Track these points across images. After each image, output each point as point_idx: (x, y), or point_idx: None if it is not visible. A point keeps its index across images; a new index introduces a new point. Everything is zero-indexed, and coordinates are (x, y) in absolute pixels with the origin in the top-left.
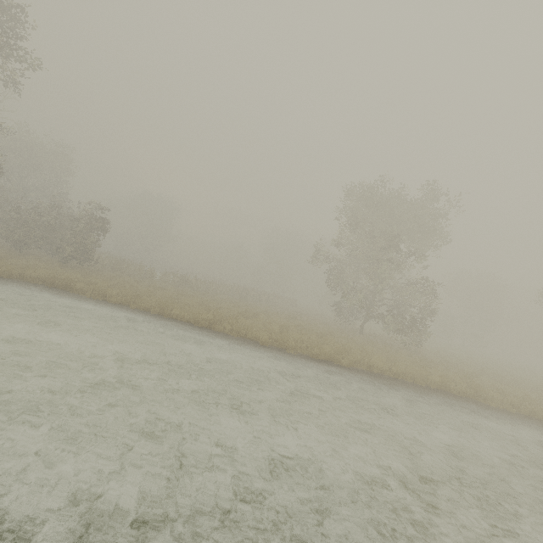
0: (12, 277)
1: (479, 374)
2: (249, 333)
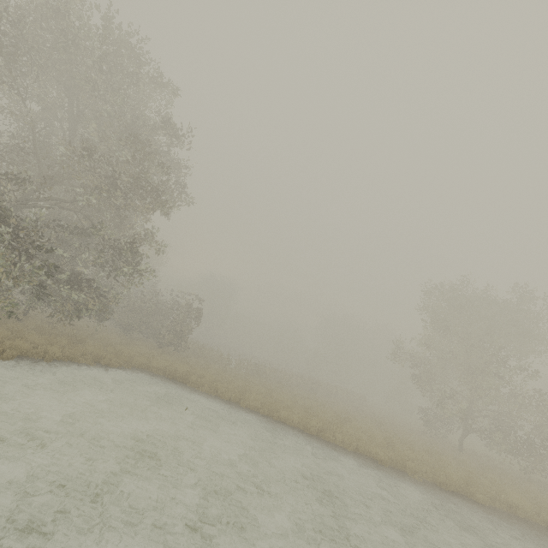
0: (141, 366)
1: None
2: (361, 447)
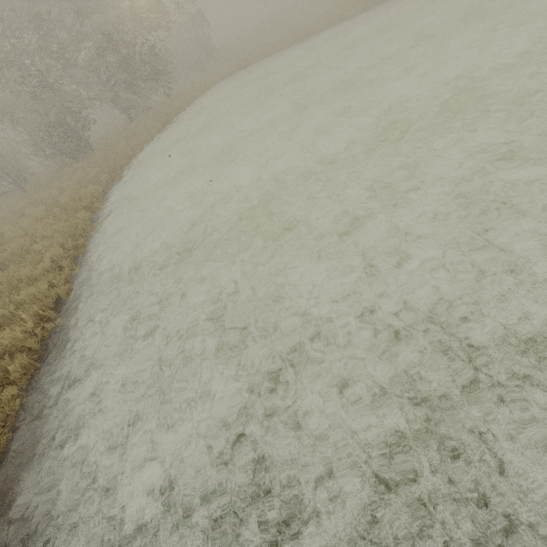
0: (218, 80)
1: None
2: (369, 3)
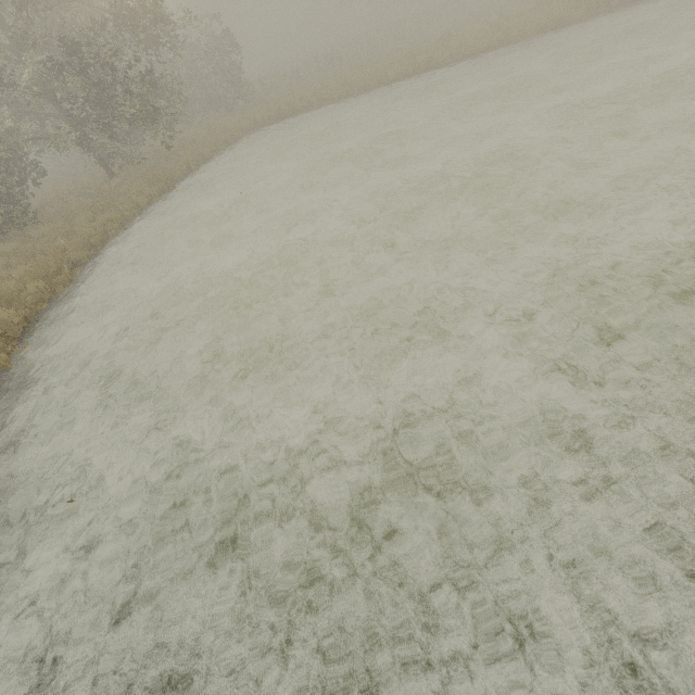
0: (251, 128)
1: None
2: (469, 50)
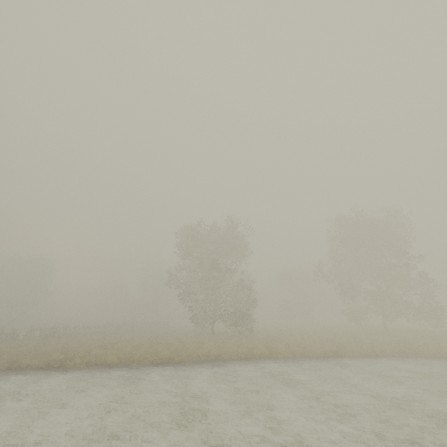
0: None
1: (284, 338)
2: (99, 360)
